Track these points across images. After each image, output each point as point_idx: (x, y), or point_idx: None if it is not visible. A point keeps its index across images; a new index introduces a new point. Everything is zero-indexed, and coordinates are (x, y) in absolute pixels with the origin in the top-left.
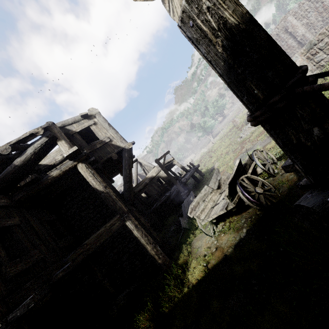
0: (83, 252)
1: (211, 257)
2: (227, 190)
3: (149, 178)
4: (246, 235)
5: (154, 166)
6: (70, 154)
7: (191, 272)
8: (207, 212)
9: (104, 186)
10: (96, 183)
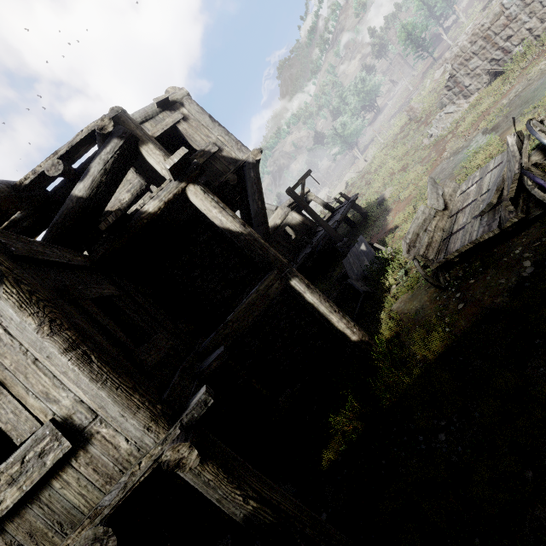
0: (228, 334)
1: (455, 319)
2: (515, 186)
3: (271, 228)
4: (534, 270)
5: (277, 207)
6: (175, 164)
7: (418, 346)
8: (438, 248)
9: (241, 223)
10: (227, 219)
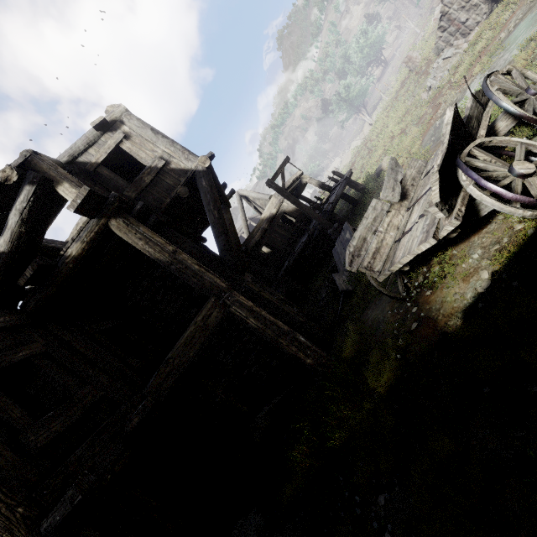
0: (170, 372)
1: (409, 341)
2: (437, 188)
3: (267, 219)
4: (491, 284)
5: (271, 196)
6: (80, 205)
7: (372, 372)
8: (387, 254)
9: (171, 251)
10: (154, 250)
